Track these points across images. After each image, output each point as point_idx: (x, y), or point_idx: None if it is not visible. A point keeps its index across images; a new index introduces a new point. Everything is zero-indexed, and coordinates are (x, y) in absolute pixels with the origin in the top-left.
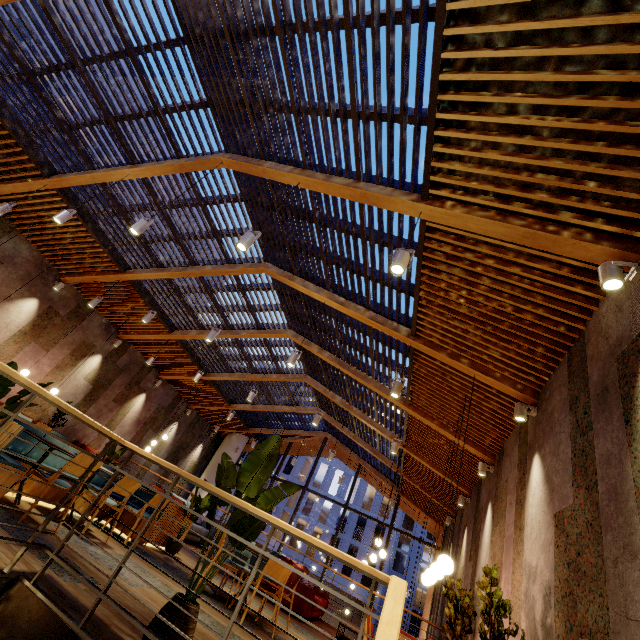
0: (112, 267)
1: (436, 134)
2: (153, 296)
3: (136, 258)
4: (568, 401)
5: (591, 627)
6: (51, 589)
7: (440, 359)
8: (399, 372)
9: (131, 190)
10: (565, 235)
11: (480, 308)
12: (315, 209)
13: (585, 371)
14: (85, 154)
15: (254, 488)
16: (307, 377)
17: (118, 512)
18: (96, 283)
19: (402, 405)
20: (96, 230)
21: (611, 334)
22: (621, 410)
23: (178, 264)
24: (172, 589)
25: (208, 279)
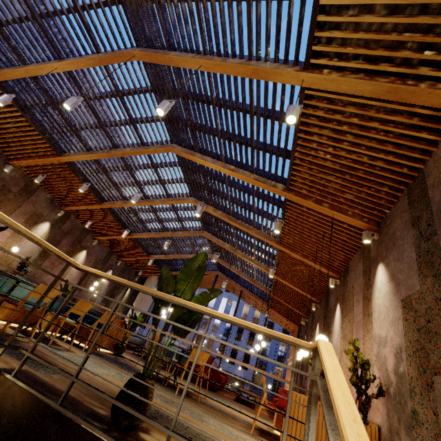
0: (50, 152)
1: (321, 3)
2: (85, 175)
3: (69, 143)
4: (410, 221)
5: None
6: (30, 380)
7: (307, 205)
8: (273, 220)
9: (60, 83)
10: (422, 86)
11: (342, 161)
12: (212, 91)
13: (426, 196)
14: (17, 50)
15: (188, 292)
16: (204, 232)
17: (76, 329)
18: (39, 166)
19: (275, 244)
20: (34, 120)
21: None
22: None
23: (103, 148)
24: (124, 376)
25: (128, 159)
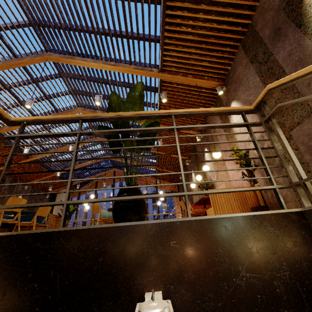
0: None
1: None
2: None
3: None
4: (249, 62)
5: (298, 121)
6: None
7: (177, 80)
8: (152, 106)
9: None
10: None
11: (200, 31)
12: None
13: (258, 38)
14: None
15: None
16: (97, 138)
17: None
18: None
19: None
20: None
21: (274, 4)
22: (294, 26)
23: None
24: None
25: (2, 76)
